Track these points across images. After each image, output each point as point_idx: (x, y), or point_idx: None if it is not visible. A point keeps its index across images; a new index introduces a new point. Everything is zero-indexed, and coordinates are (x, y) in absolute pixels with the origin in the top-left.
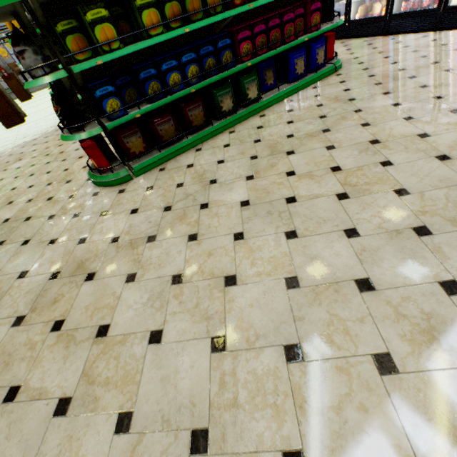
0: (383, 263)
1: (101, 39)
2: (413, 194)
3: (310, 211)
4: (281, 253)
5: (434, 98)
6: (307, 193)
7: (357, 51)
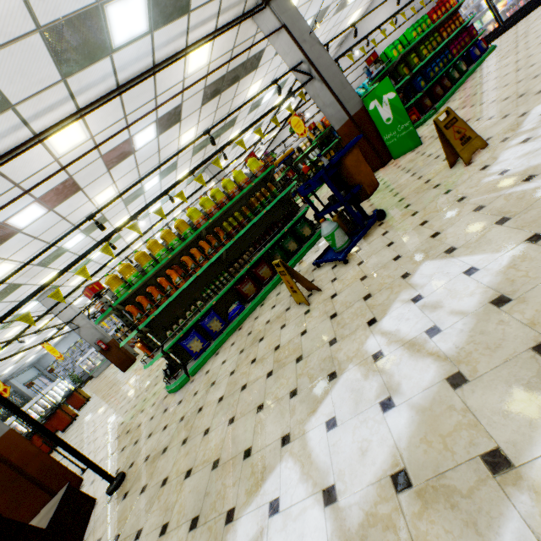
0: None
1: (415, 63)
2: None
3: None
4: None
5: None
6: None
7: (495, 43)
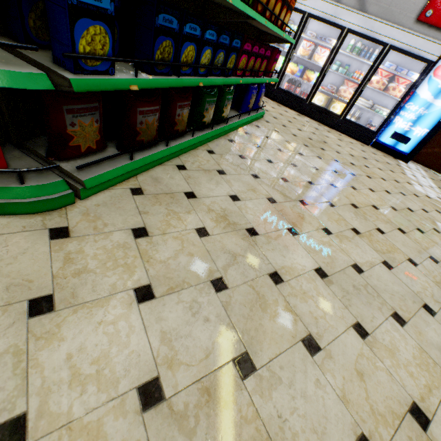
0: None
1: None
2: (419, 265)
3: (383, 283)
4: (415, 348)
5: (351, 174)
6: (362, 260)
7: (261, 103)
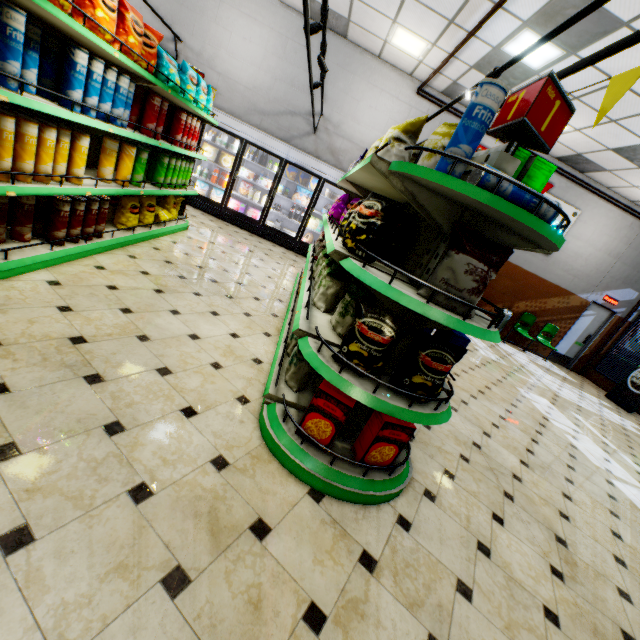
0: (596, 481)
1: None
2: (542, 433)
3: (545, 457)
4: (587, 497)
5: None
6: (525, 443)
7: None
